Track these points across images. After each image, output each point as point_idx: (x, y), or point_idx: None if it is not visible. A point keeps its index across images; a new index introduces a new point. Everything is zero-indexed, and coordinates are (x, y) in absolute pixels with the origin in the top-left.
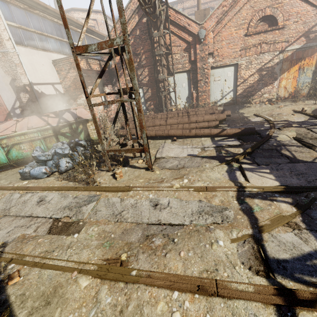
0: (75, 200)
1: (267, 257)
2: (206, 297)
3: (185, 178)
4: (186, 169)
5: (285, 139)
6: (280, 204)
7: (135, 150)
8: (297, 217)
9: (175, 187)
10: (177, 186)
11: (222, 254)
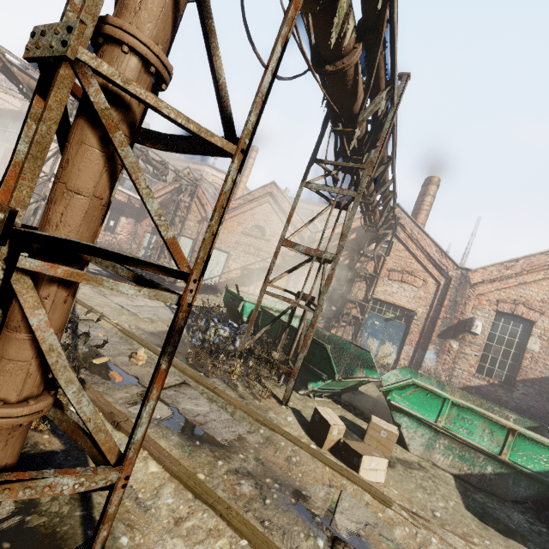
0: None
1: None
2: None
3: None
4: None
5: None
6: None
7: None
8: None
9: None
10: None
11: None
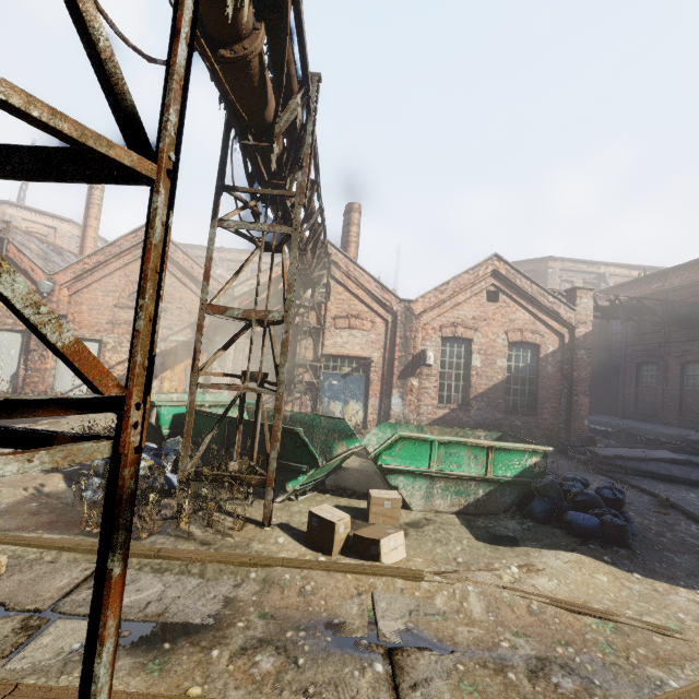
0: None
1: None
2: None
3: None
4: None
5: None
6: None
7: None
8: None
9: None
10: None
11: None
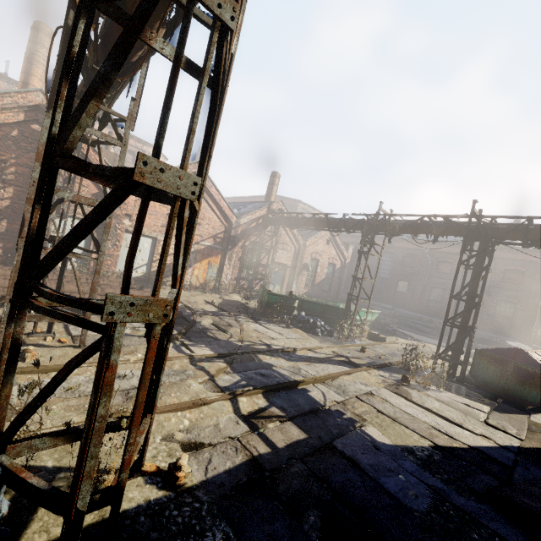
0: None
1: (220, 387)
2: (198, 408)
3: (137, 353)
4: (129, 346)
5: (207, 324)
6: (218, 363)
7: None
8: (228, 368)
9: (133, 360)
10: (134, 359)
11: (198, 389)
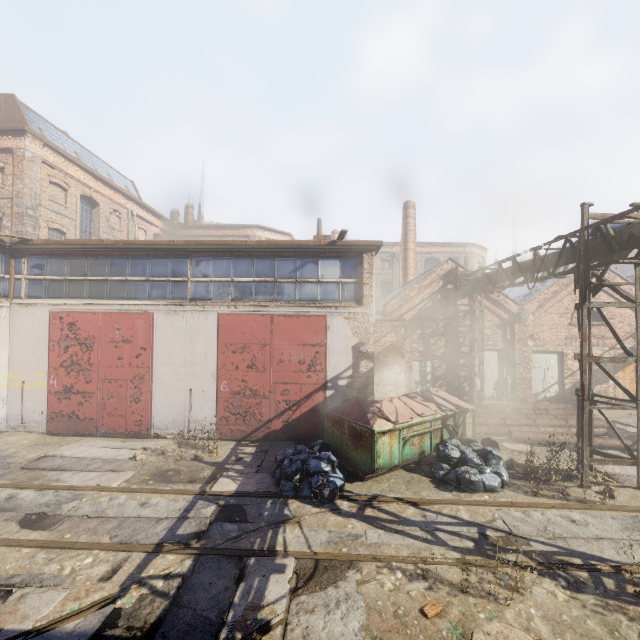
0: (619, 521)
1: None
2: None
3: None
4: None
5: None
6: None
7: (626, 462)
8: None
9: None
10: None
11: None
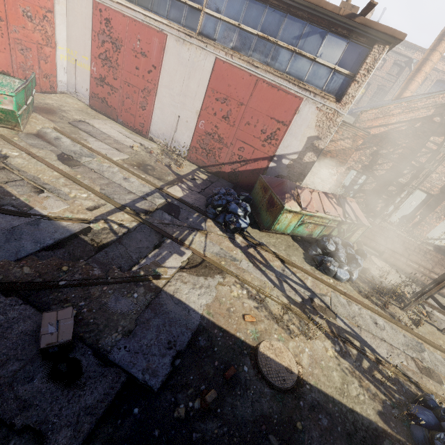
0: (407, 339)
1: None
2: None
3: None
4: None
5: None
6: None
7: None
8: None
9: None
10: None
11: None
